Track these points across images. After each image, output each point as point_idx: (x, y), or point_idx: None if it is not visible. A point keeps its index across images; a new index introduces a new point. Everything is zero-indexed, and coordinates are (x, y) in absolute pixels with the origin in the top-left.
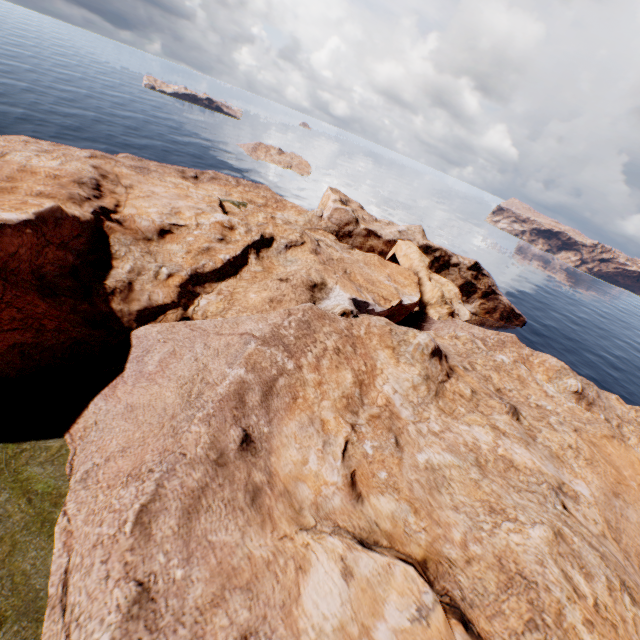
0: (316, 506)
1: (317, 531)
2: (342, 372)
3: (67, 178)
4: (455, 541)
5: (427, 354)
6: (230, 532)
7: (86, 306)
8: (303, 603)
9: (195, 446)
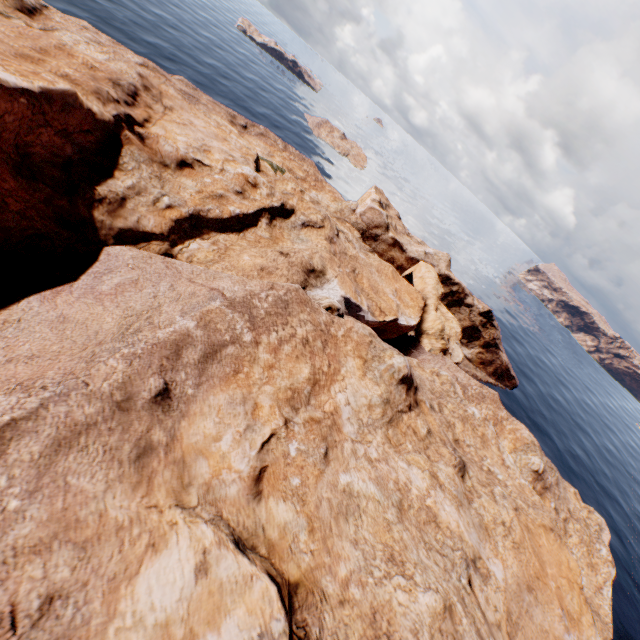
0: (208, 487)
1: (194, 513)
2: (301, 364)
3: (104, 73)
4: (338, 576)
5: (396, 379)
6: (95, 481)
7: (64, 203)
8: (136, 584)
9: (103, 380)
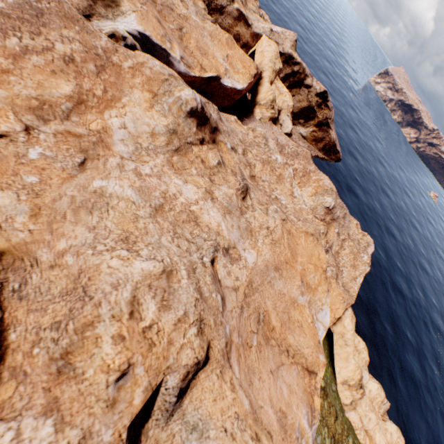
0: None
1: None
2: (58, 80)
3: None
4: (55, 249)
5: (184, 111)
6: None
7: None
8: None
9: None
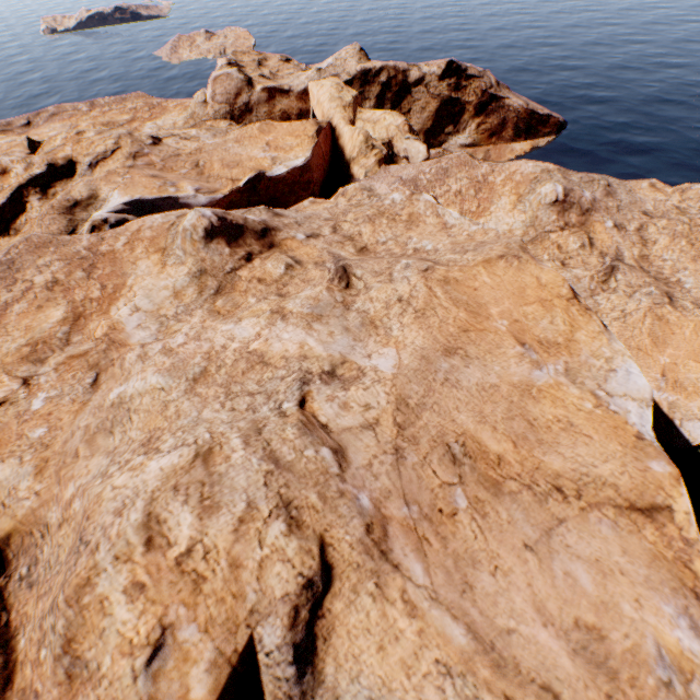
0: None
1: None
2: (47, 312)
3: None
4: (63, 500)
5: (199, 240)
6: None
7: None
8: None
9: None
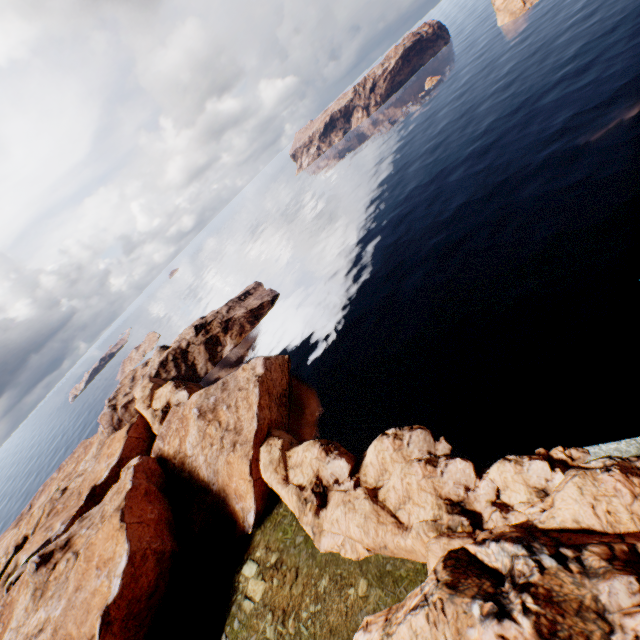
0: None
1: None
2: None
3: None
4: None
5: (33, 574)
6: None
7: None
8: None
9: None
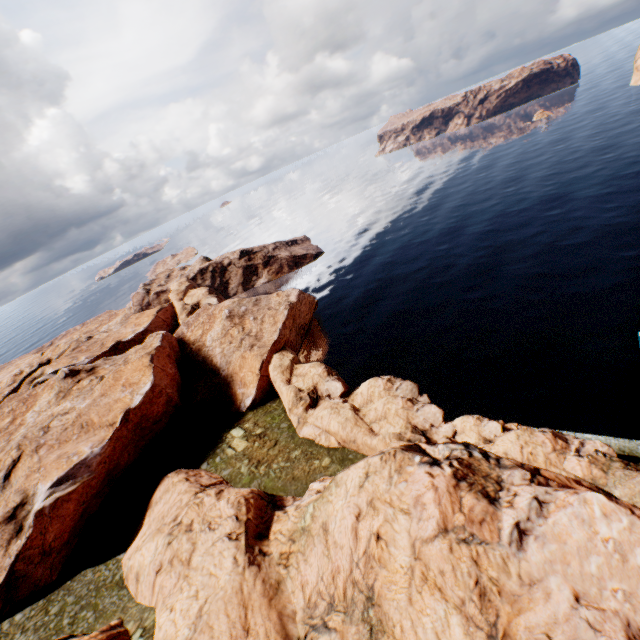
0: None
1: None
2: (6, 420)
3: None
4: None
5: (61, 380)
6: None
7: None
8: None
9: None
